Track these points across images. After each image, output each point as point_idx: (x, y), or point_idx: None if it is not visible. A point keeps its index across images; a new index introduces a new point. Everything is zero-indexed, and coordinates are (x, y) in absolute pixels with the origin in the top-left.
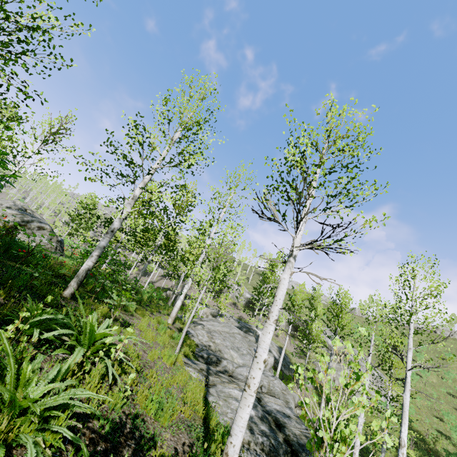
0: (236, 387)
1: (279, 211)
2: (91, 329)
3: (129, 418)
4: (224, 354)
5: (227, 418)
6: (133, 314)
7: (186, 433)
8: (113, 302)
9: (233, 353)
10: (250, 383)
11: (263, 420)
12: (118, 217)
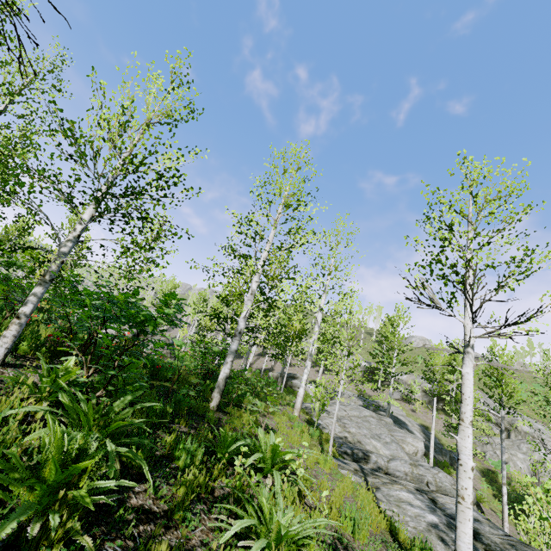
0: (402, 488)
1: (442, 299)
2: (274, 448)
3: (334, 537)
4: (365, 446)
5: (410, 528)
6: (265, 414)
7: (384, 550)
8: (259, 409)
9: (375, 442)
10: (463, 494)
11: (451, 528)
12: (242, 317)
